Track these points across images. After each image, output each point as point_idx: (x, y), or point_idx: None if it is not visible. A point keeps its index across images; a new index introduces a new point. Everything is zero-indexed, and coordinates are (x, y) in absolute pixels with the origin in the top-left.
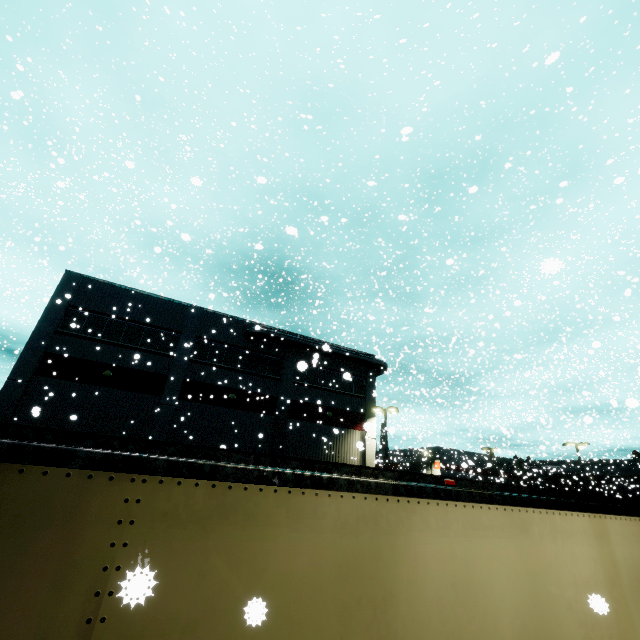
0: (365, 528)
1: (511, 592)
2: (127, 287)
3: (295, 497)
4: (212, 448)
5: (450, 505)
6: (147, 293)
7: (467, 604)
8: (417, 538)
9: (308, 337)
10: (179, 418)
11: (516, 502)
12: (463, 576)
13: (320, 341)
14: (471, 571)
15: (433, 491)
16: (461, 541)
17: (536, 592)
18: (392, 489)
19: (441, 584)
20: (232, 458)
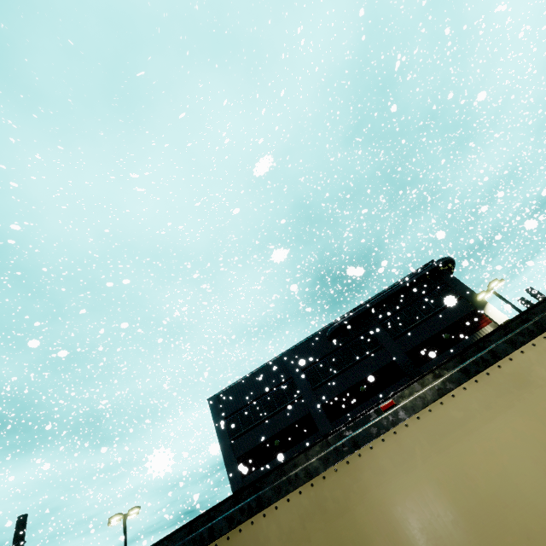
0: (313, 525)
1: None
2: (241, 379)
3: (235, 540)
4: (155, 543)
5: (399, 430)
6: (253, 371)
7: (491, 537)
8: (377, 496)
9: (369, 299)
10: None
11: (486, 361)
12: (464, 503)
13: (381, 293)
14: (472, 489)
15: (369, 431)
16: (436, 461)
17: None
18: (322, 463)
19: (438, 532)
20: (176, 539)
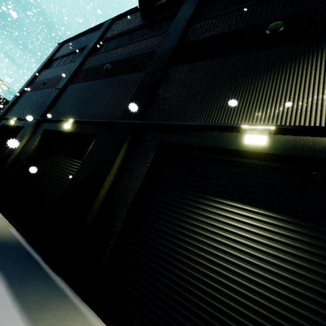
0: None
1: None
2: (76, 35)
3: None
4: None
5: None
6: (85, 33)
7: None
8: None
9: None
10: (62, 98)
11: None
12: None
13: None
14: None
15: None
16: None
17: None
18: None
19: None
20: None
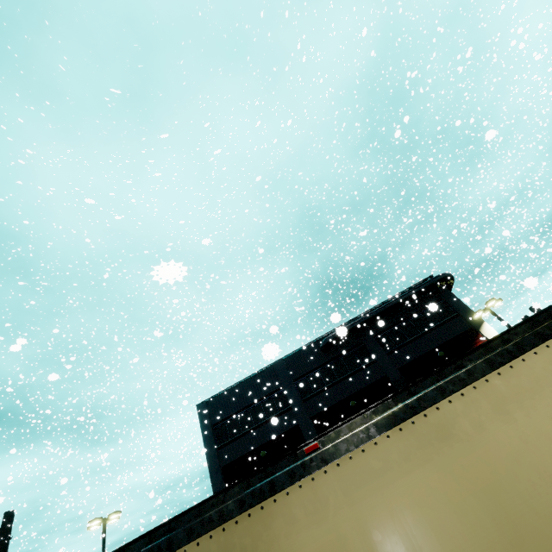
0: None
1: (459, 543)
2: (231, 386)
3: None
4: None
5: (317, 477)
6: (244, 379)
7: None
8: (284, 547)
9: (366, 312)
10: None
11: (413, 409)
12: None
13: (377, 306)
14: (377, 548)
15: (288, 475)
16: (348, 514)
17: (508, 518)
18: (237, 506)
19: None
20: None
